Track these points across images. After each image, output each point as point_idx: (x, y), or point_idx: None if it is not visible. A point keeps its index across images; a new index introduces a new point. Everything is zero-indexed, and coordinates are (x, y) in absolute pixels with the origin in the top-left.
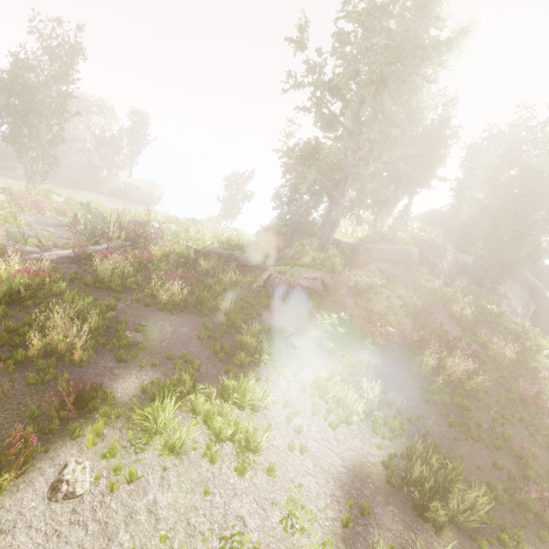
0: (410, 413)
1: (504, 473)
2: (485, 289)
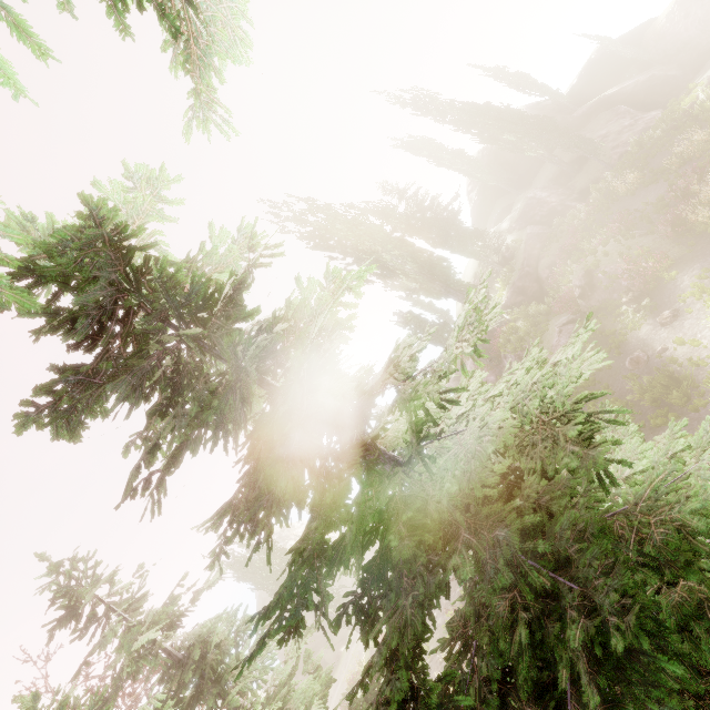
0: None
1: None
2: (594, 159)
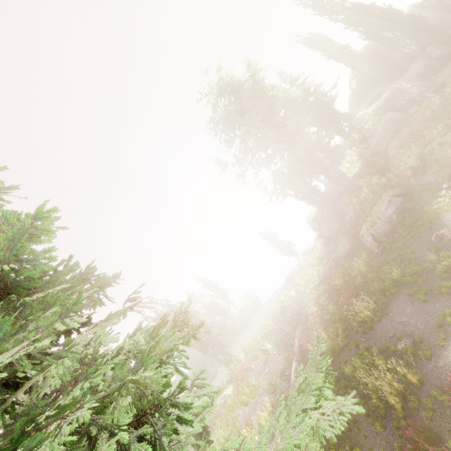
0: None
1: None
2: None
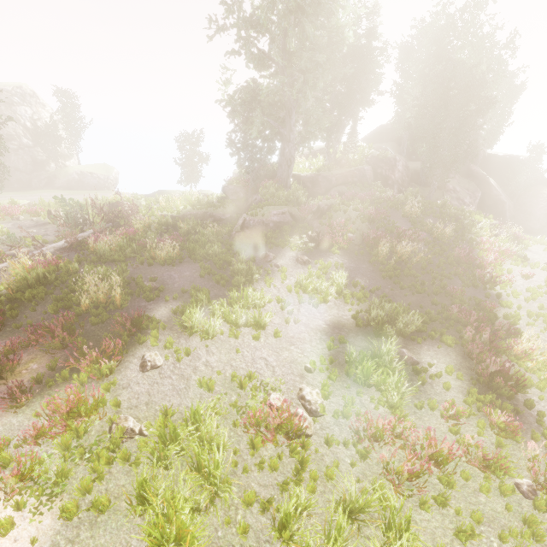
0: (372, 287)
1: (439, 306)
2: (433, 188)
